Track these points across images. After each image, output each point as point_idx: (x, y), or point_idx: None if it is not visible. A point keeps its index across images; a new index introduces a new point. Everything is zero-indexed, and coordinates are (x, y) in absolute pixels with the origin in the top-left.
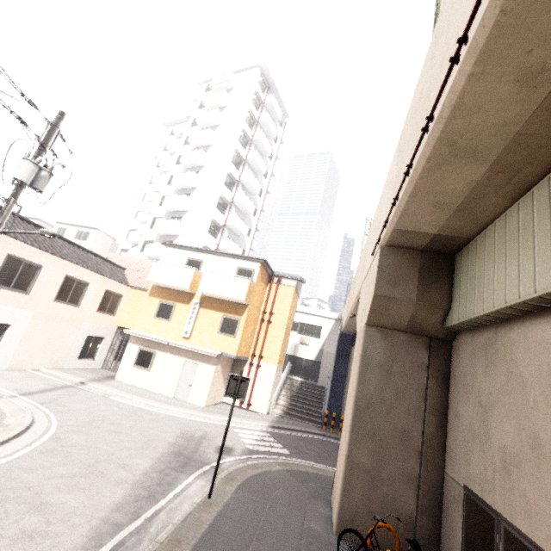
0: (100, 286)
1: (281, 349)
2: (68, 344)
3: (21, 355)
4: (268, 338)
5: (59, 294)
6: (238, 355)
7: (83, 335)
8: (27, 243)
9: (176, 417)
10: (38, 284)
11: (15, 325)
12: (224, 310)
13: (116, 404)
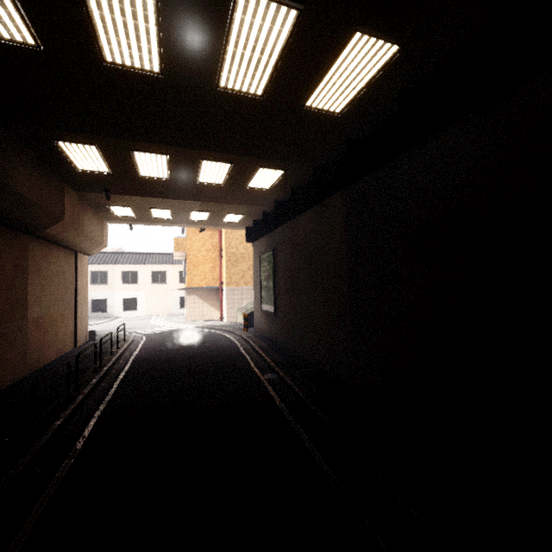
0: (174, 270)
1: (231, 273)
2: (170, 302)
3: (148, 310)
4: (223, 269)
5: (153, 280)
6: (193, 287)
7: (177, 297)
8: (127, 264)
9: (153, 324)
10: (140, 279)
11: (139, 298)
12: (186, 261)
13: (144, 322)
